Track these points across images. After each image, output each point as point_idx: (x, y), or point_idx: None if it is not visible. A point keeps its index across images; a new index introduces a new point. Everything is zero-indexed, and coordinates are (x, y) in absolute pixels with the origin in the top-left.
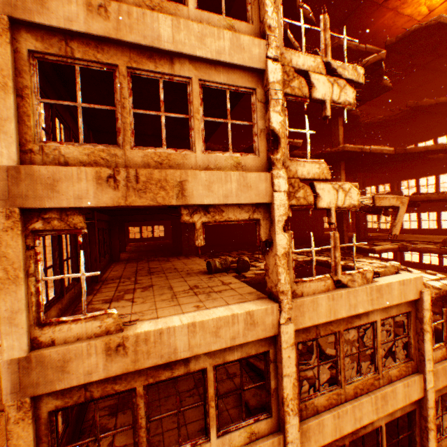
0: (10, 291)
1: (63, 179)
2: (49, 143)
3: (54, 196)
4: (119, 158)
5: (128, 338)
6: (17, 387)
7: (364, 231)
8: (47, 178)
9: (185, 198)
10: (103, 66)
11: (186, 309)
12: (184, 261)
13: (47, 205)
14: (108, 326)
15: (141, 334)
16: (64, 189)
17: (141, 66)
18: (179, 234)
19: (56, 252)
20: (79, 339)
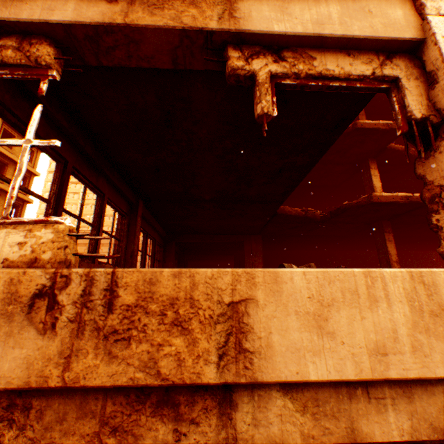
0: None
1: None
2: None
3: (12, 6)
4: None
5: (66, 279)
6: None
7: None
8: None
9: (235, 21)
10: None
11: None
12: None
13: None
14: (38, 248)
15: (102, 276)
16: None
17: None
18: None
19: (54, 186)
20: None
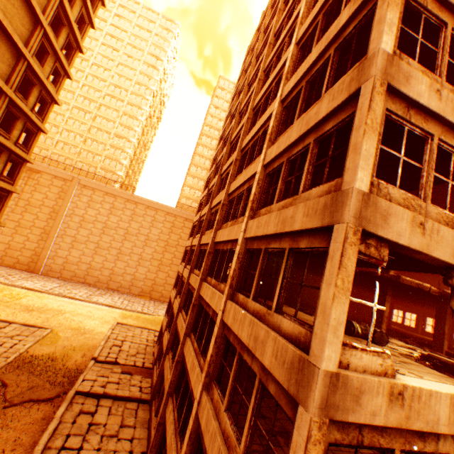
0: (340, 301)
1: (392, 215)
2: (379, 180)
3: (384, 226)
4: (421, 209)
5: (405, 388)
6: (323, 403)
7: (449, 339)
8: (383, 209)
9: None
10: (421, 132)
11: (408, 373)
12: (287, 308)
13: (378, 233)
14: (386, 367)
15: (415, 389)
16: (391, 223)
17: (446, 140)
18: (252, 275)
19: (290, 269)
20: (364, 371)
